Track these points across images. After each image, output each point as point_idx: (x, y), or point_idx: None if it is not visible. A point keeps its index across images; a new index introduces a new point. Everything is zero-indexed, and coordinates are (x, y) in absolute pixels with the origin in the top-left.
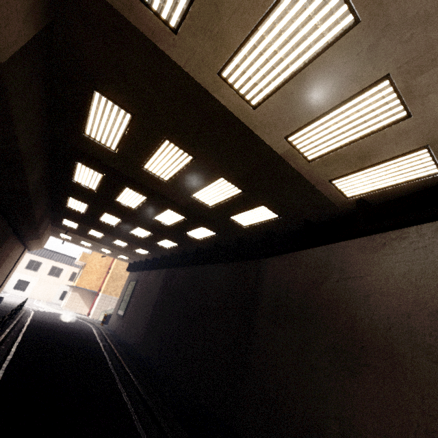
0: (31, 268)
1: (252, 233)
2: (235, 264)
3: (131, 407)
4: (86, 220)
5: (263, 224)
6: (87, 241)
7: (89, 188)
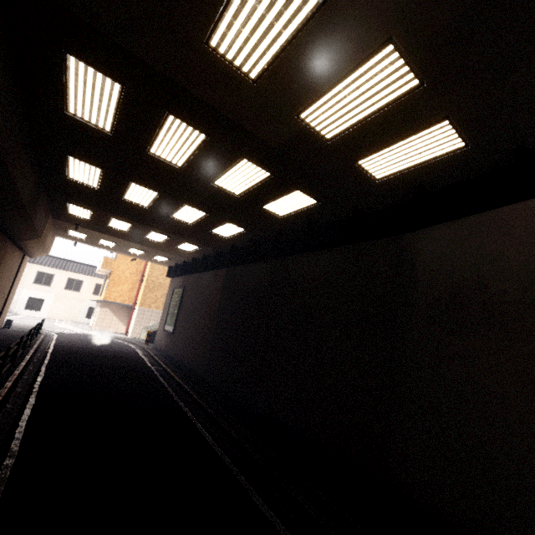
0: (41, 282)
1: (384, 192)
2: (348, 248)
3: (233, 466)
4: (102, 202)
5: (416, 171)
6: (109, 238)
7: (100, 128)
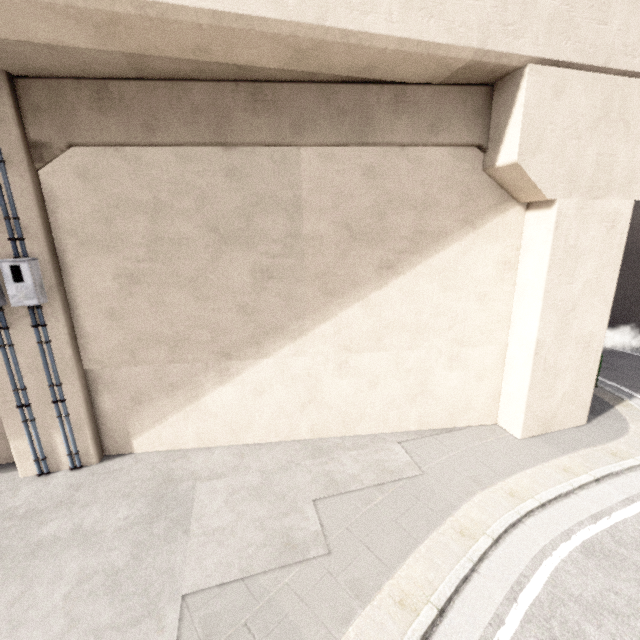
0: None
1: None
2: None
3: None
4: None
5: None
6: None
7: None
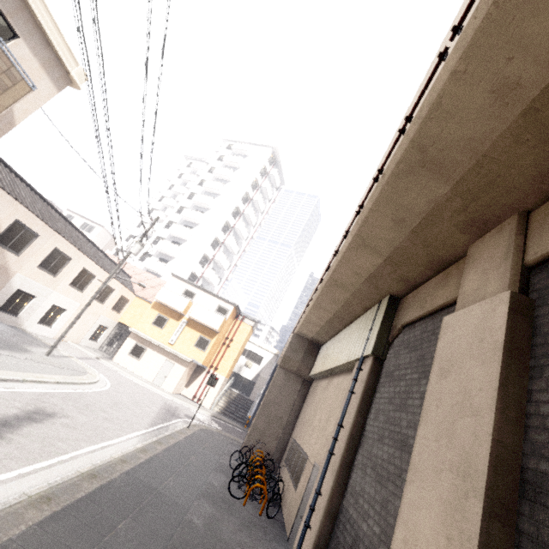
0: (76, 284)
1: None
2: None
3: None
4: None
5: None
6: None
7: None
